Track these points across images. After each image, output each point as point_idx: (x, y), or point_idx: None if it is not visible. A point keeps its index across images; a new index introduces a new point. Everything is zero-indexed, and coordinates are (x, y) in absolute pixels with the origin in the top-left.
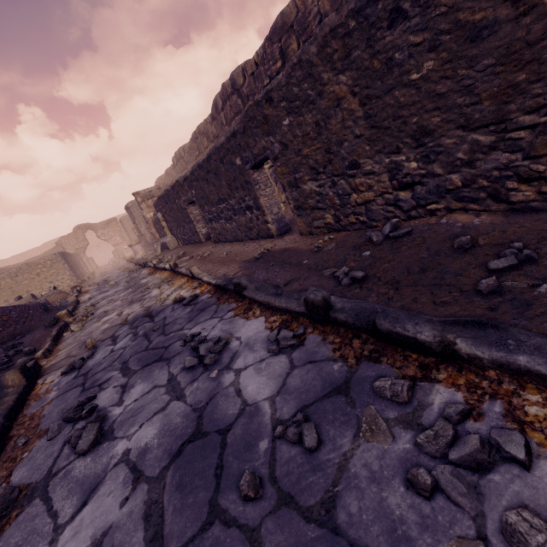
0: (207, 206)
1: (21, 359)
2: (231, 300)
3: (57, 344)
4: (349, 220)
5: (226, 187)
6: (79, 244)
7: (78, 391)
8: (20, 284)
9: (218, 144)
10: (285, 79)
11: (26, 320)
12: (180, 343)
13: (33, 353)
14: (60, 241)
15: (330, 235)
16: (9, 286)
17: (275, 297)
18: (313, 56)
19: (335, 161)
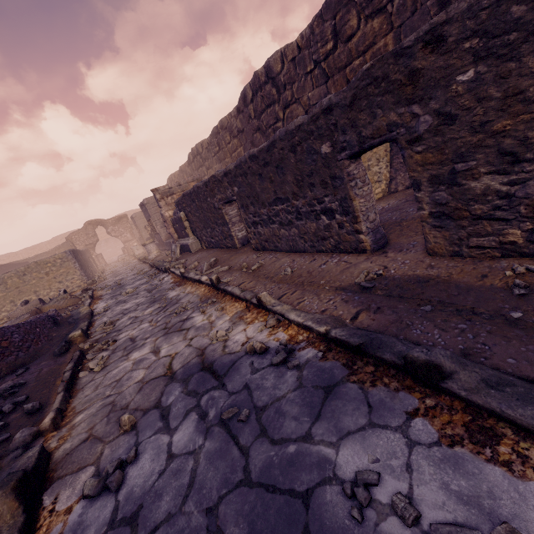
0: (253, 206)
1: (20, 433)
2: (389, 381)
3: (71, 393)
4: None
5: (292, 184)
6: (89, 240)
7: None
8: (27, 283)
9: (292, 125)
10: None
11: (31, 344)
12: (339, 497)
13: (38, 412)
14: (70, 236)
15: (515, 262)
16: (16, 286)
17: None
18: None
19: None
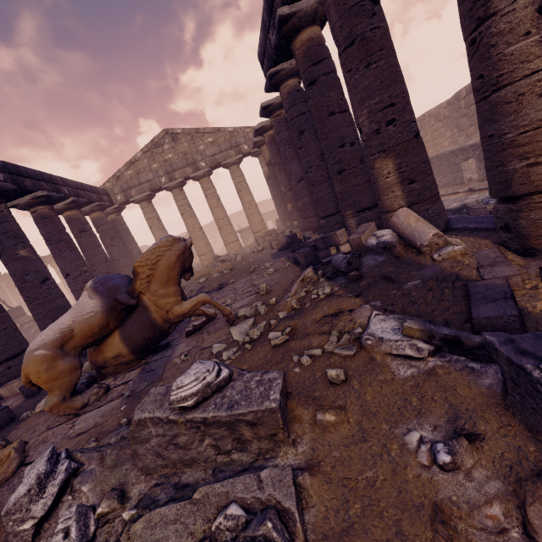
0: None
1: None
2: None
3: None
4: None
5: None
6: None
7: None
8: None
9: None
10: None
11: None
12: None
13: None
14: None
15: None
16: None
17: None
18: None
19: None
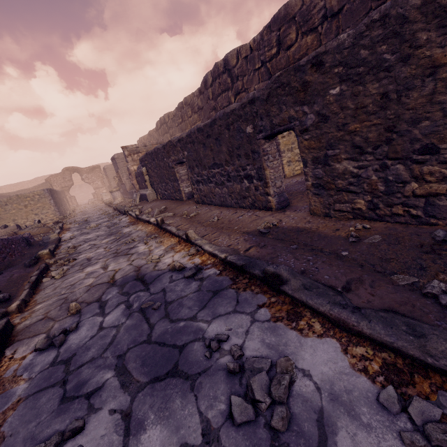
0: (197, 168)
1: None
2: (254, 288)
3: (35, 292)
4: (392, 210)
5: (225, 153)
6: (65, 183)
7: (56, 398)
8: (8, 212)
9: (228, 109)
10: (352, 40)
11: (6, 256)
12: (201, 347)
13: (7, 301)
14: (49, 178)
15: (359, 222)
16: None
17: (356, 316)
18: (411, 10)
19: (397, 142)
